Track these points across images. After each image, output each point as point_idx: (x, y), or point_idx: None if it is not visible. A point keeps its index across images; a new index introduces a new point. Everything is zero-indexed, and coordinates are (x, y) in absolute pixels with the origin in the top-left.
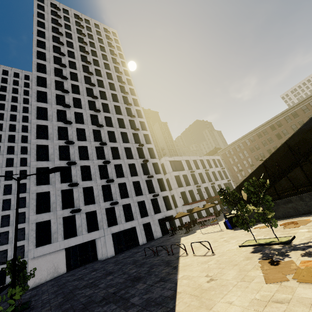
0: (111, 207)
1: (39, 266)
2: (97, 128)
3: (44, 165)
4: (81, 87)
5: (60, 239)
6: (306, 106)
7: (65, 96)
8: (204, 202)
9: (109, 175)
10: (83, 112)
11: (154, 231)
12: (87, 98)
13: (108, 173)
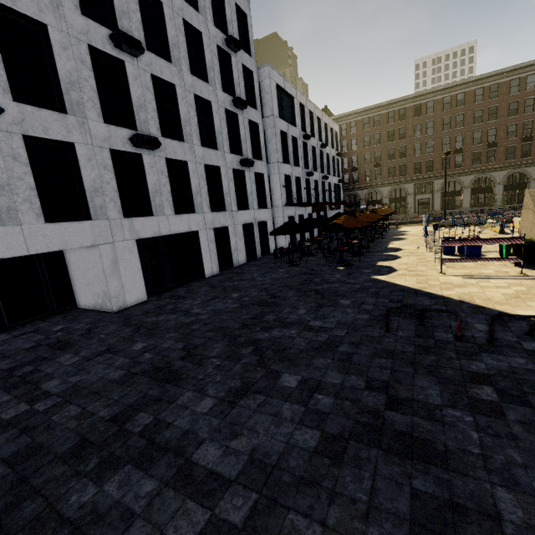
0: (129, 154)
1: None
2: None
3: None
4: None
5: None
6: (520, 81)
7: None
8: (311, 209)
9: (120, 21)
10: None
11: (235, 249)
12: None
13: (116, 9)
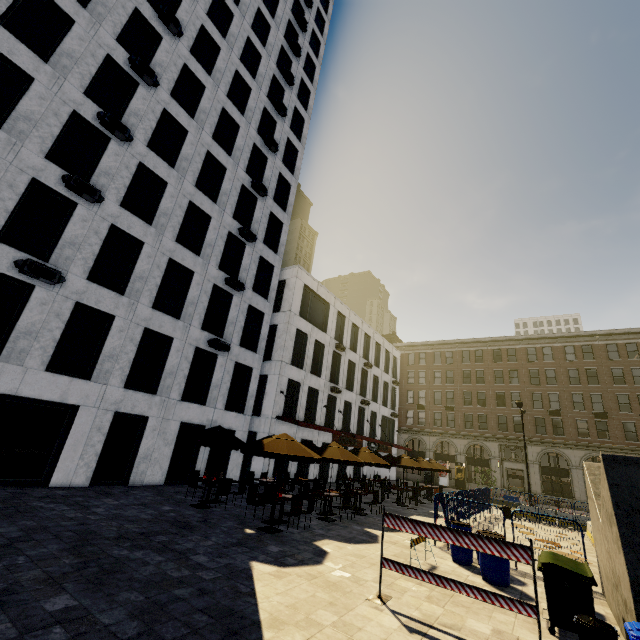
0: (17, 282)
1: None
2: (155, 22)
3: None
4: None
5: None
6: (619, 347)
7: None
8: (330, 436)
9: (97, 177)
10: None
11: (146, 455)
12: None
13: (98, 169)
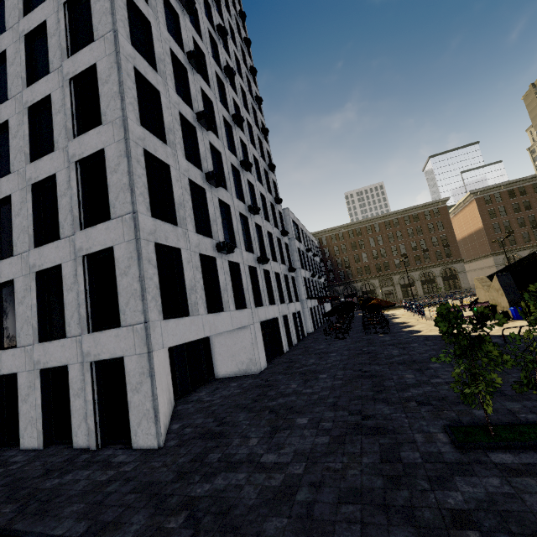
0: (250, 268)
1: (160, 380)
2: (220, 74)
3: (149, 75)
4: None
5: (202, 310)
6: (430, 212)
7: None
8: (317, 301)
9: (245, 198)
10: (198, 9)
11: (292, 332)
12: None
13: (244, 193)
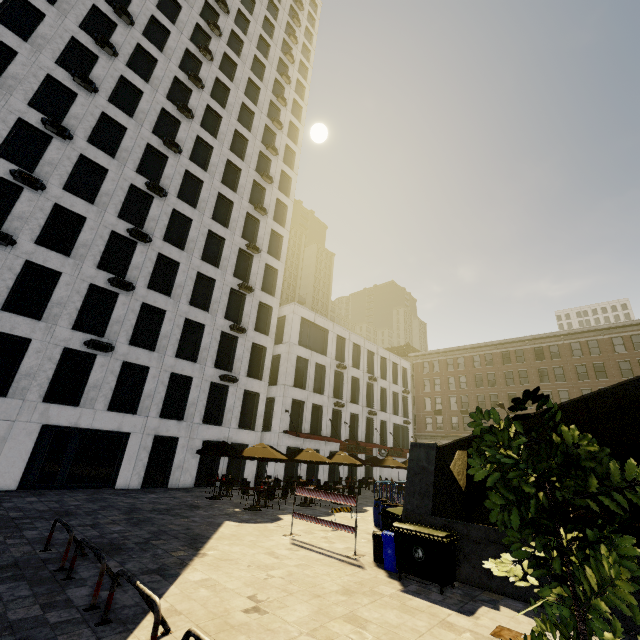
0: (86, 353)
1: None
2: (162, 148)
3: None
4: (175, 41)
5: None
6: (624, 340)
7: (117, 26)
8: (337, 445)
9: (130, 272)
10: (145, 92)
11: (179, 466)
12: (178, 72)
13: (131, 266)
